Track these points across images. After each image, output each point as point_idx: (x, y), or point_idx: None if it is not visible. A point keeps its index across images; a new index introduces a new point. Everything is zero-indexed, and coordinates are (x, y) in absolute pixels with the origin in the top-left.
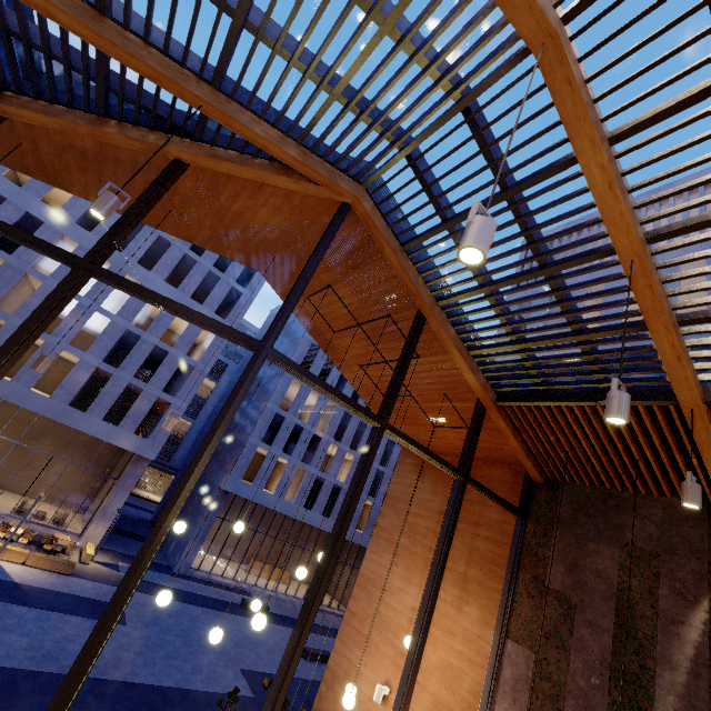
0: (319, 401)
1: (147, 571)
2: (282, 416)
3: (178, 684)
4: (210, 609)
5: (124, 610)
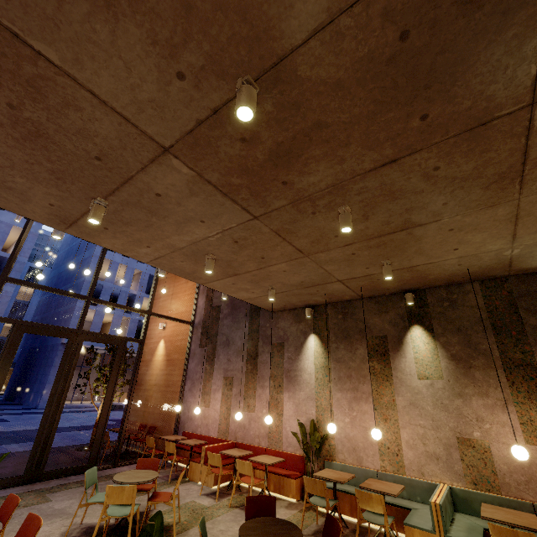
0: (128, 270)
1: (14, 411)
2: (100, 284)
3: (63, 427)
4: (76, 413)
5: (5, 419)
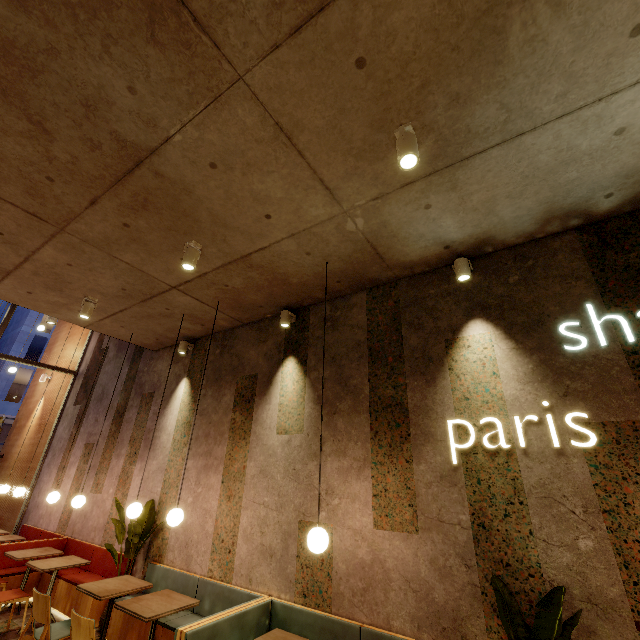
0: None
1: None
2: (44, 337)
3: None
4: None
5: None
